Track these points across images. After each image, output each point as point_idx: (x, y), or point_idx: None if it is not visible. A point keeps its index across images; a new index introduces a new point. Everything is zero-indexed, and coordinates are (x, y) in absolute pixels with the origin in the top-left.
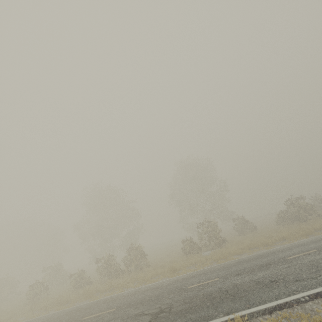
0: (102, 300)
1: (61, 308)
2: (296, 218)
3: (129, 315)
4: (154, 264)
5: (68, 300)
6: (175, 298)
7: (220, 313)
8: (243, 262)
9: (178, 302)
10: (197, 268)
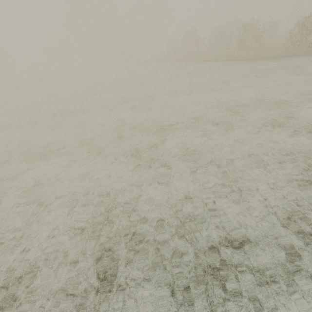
0: None
1: None
2: None
3: None
4: None
5: None
6: None
7: None
8: None
9: None
10: None
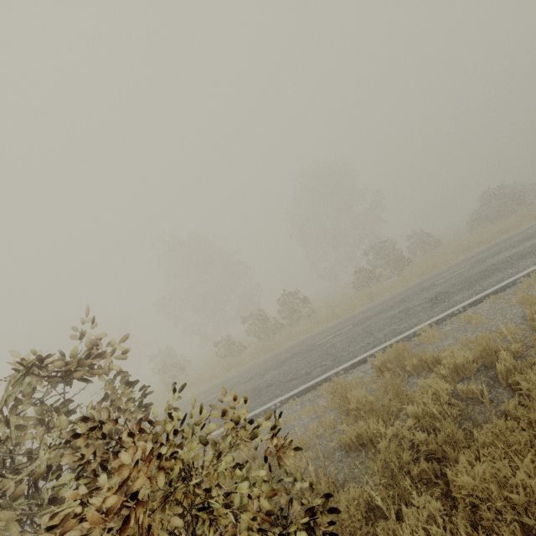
0: (303, 339)
1: (240, 368)
2: (498, 214)
3: (389, 316)
4: (322, 309)
5: (238, 363)
6: (434, 290)
7: (526, 266)
8: (479, 254)
9: (446, 288)
10: (406, 284)
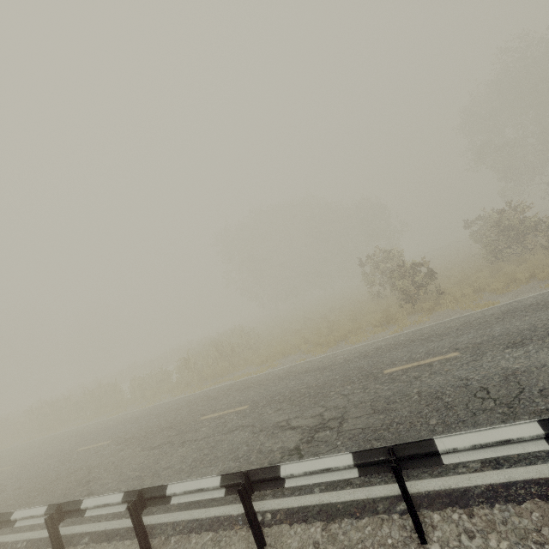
0: None
1: None
2: None
3: None
4: None
5: None
6: None
7: None
8: None
9: None
10: None
